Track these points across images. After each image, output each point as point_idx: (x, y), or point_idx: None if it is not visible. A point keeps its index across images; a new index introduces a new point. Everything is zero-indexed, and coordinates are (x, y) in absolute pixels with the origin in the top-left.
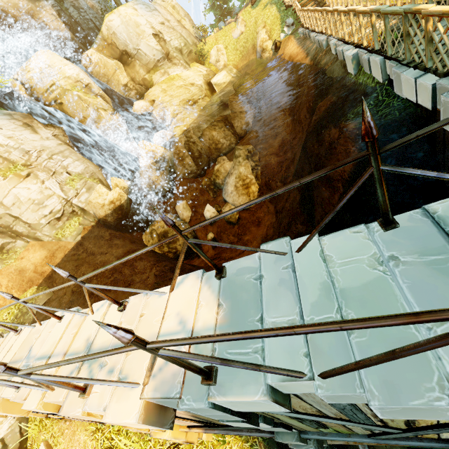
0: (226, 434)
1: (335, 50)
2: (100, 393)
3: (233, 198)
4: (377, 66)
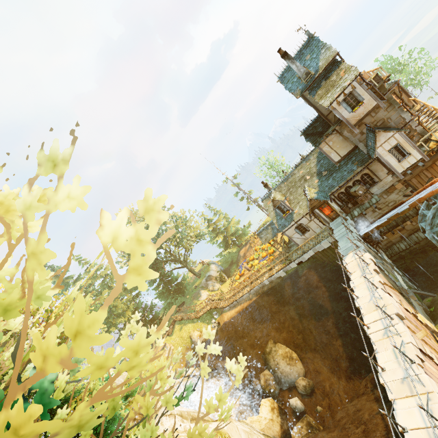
0: (413, 303)
1: (269, 281)
2: (367, 261)
3: (295, 370)
4: (293, 264)
